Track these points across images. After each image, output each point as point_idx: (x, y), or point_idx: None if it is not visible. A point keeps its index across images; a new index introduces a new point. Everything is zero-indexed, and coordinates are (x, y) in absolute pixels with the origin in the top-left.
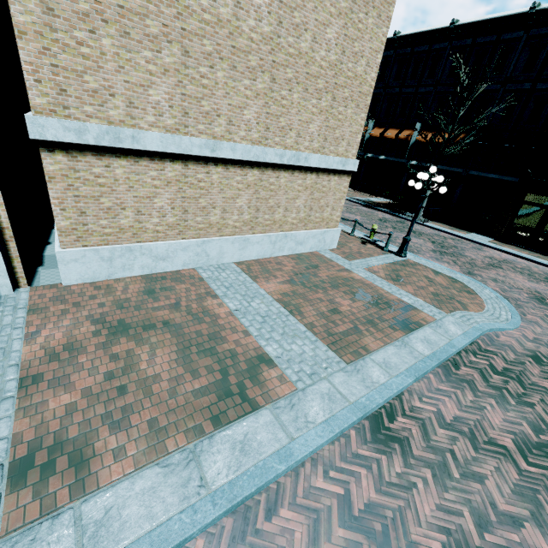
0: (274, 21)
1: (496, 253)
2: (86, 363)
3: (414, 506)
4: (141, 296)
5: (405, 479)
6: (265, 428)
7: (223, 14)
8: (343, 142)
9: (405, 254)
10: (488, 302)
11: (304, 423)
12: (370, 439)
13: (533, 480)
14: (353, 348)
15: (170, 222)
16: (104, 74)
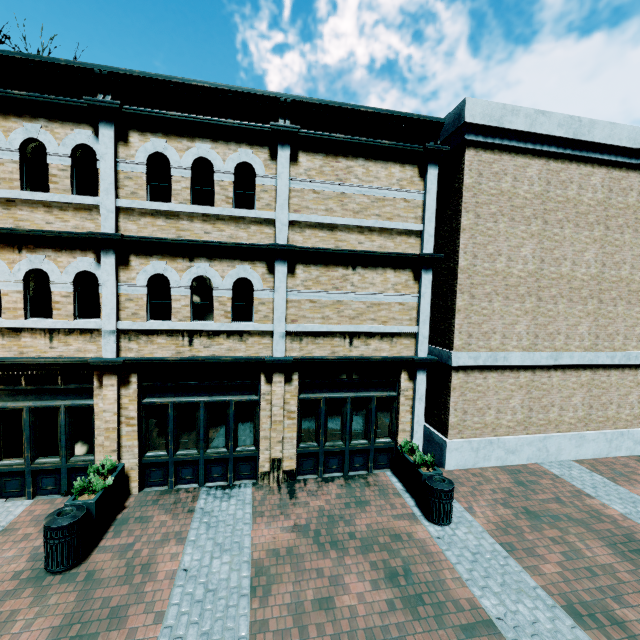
0: (599, 265)
1: None
2: (534, 541)
3: None
4: (517, 487)
5: None
6: None
7: (564, 271)
8: None
9: None
10: None
11: None
12: None
13: None
14: None
15: (519, 418)
16: (492, 322)
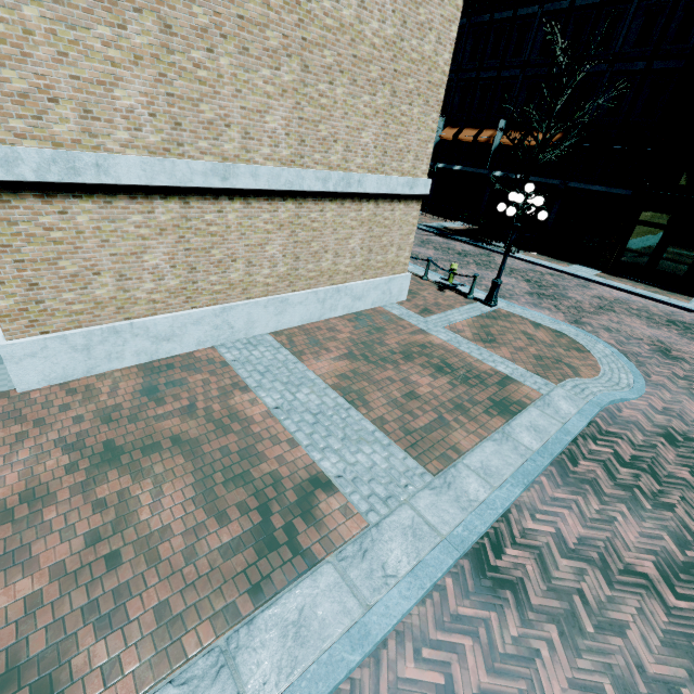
0: None
1: (605, 290)
2: (57, 520)
3: (540, 687)
4: (138, 399)
5: (524, 645)
6: (327, 595)
7: None
8: (409, 155)
9: (495, 302)
10: (603, 362)
11: (382, 579)
12: (473, 589)
13: (686, 621)
14: (439, 451)
15: (172, 286)
16: (36, 67)
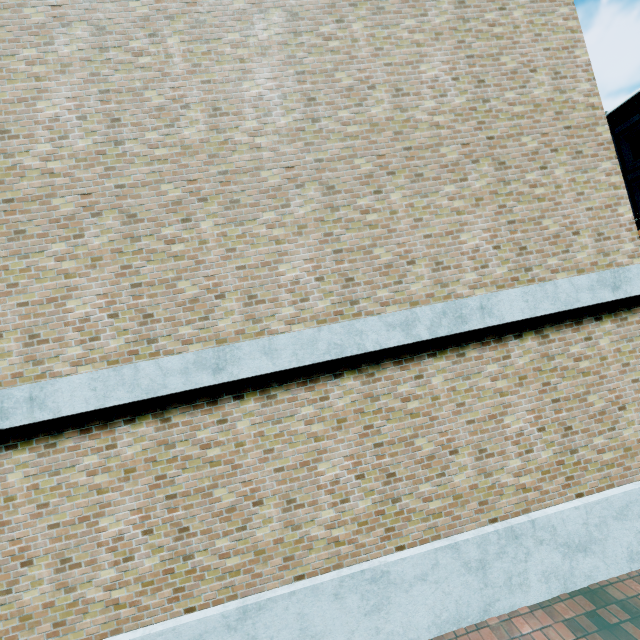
0: (297, 104)
1: None
2: None
3: None
4: None
5: None
6: None
7: (192, 136)
8: (580, 238)
9: None
10: None
11: None
12: None
13: None
14: None
15: (148, 568)
16: None
